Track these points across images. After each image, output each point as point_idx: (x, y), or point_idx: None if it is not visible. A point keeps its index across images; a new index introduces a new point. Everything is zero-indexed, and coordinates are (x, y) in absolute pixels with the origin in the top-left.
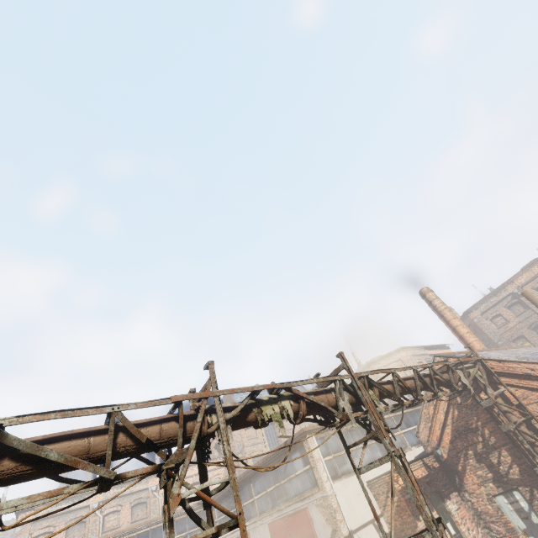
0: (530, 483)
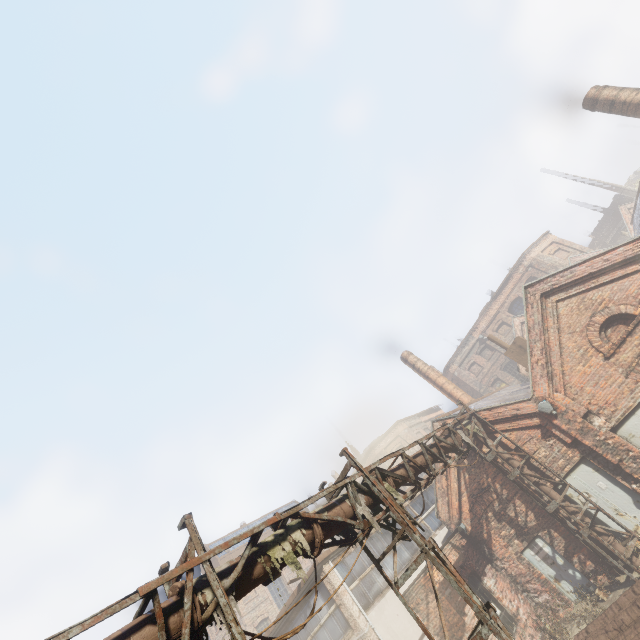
0: (546, 525)
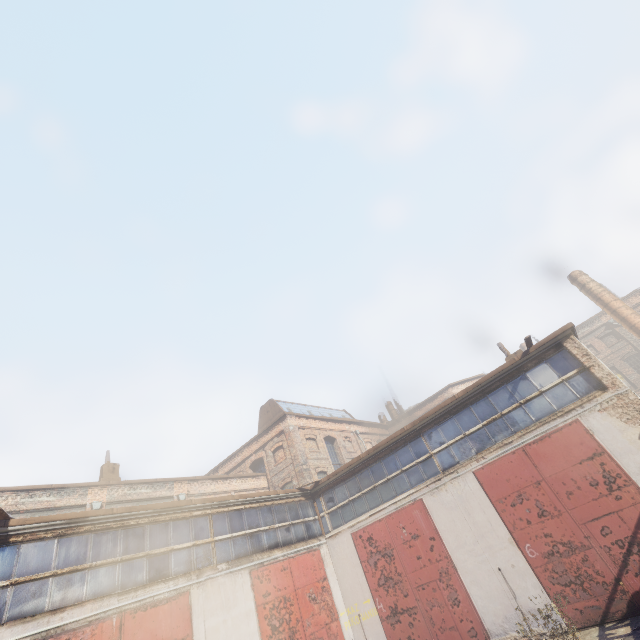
0: None
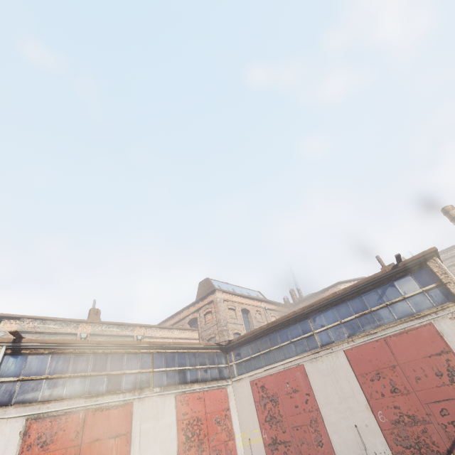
0: None
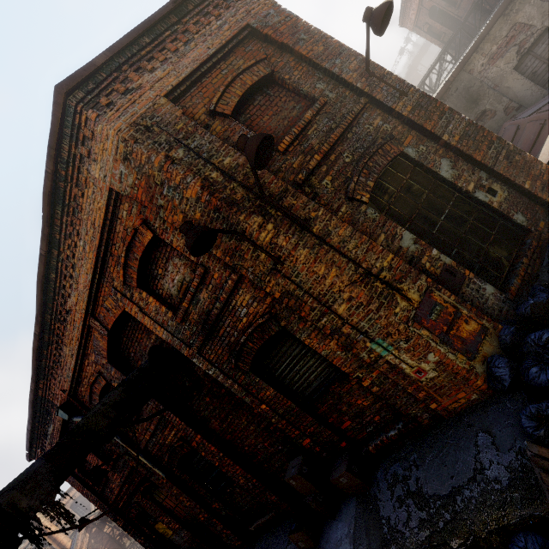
0: None
